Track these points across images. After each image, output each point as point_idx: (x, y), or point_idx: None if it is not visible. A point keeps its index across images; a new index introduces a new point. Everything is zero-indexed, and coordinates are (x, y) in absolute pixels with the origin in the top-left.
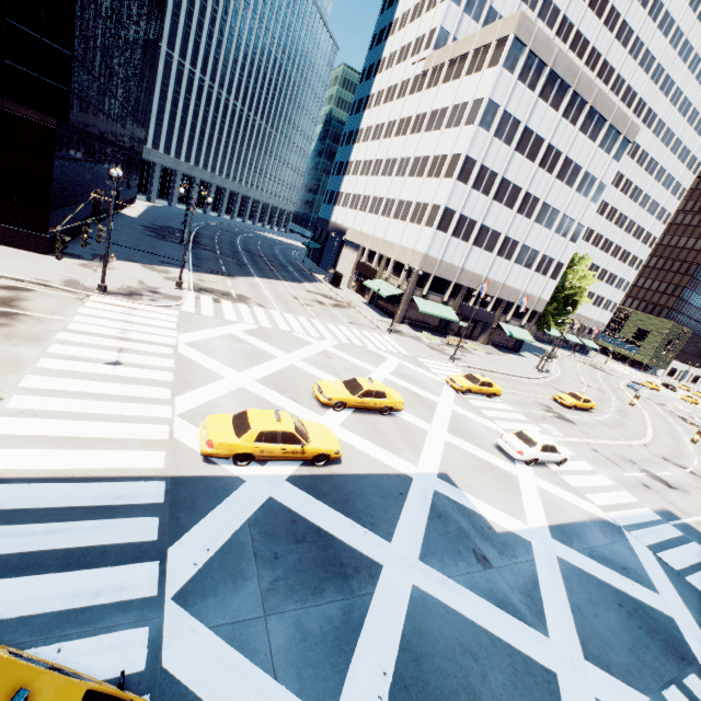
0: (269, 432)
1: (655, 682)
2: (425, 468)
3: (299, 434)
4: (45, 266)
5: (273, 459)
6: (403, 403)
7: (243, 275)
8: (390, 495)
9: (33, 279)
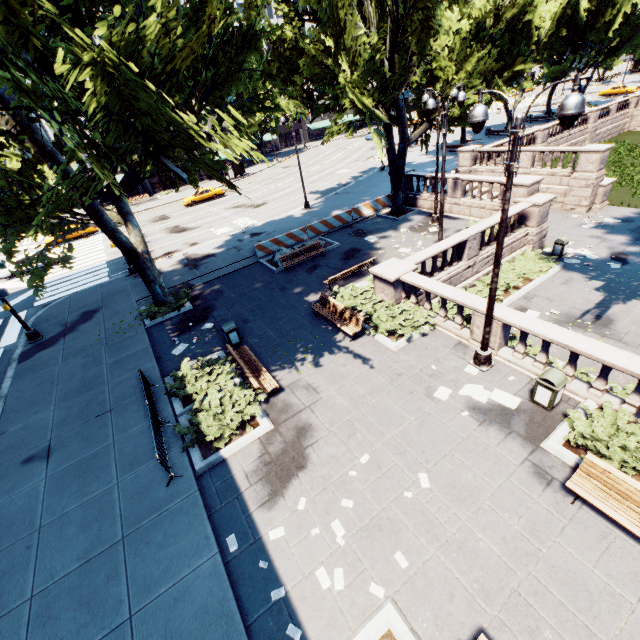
0: None
1: None
2: None
3: None
4: None
5: None
6: None
7: None
8: None
9: None
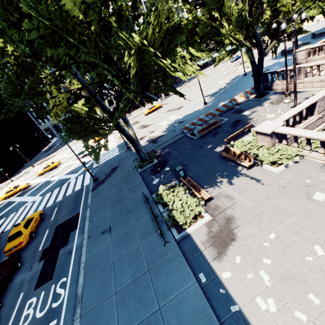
0: (7, 191)
1: (48, 193)
2: (50, 177)
3: (14, 188)
4: (5, 183)
5: (12, 195)
6: (57, 163)
7: (62, 147)
8: (33, 188)
9: (0, 188)
